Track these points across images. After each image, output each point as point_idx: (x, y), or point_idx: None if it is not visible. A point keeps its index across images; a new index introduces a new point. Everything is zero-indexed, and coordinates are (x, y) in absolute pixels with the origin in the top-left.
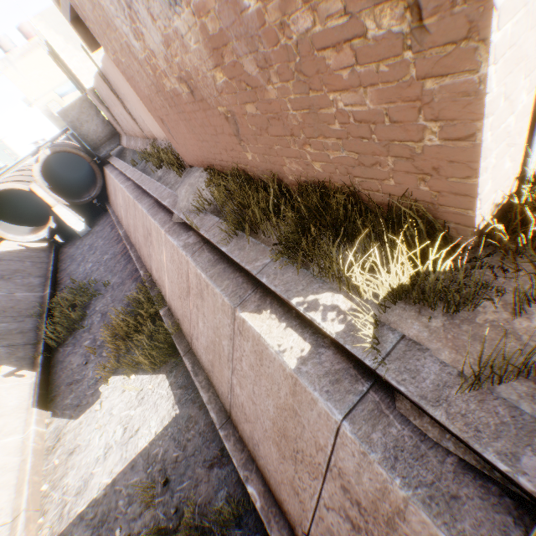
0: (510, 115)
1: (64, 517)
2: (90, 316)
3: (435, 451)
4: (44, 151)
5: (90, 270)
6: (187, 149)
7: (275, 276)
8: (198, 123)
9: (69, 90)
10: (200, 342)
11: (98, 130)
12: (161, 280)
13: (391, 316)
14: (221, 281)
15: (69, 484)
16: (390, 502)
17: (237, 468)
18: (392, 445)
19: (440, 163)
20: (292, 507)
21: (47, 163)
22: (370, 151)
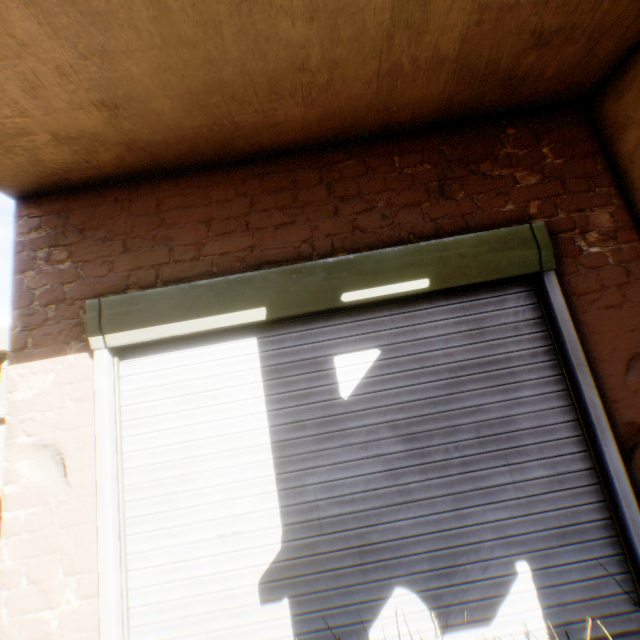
0: (51, 607)
1: None
2: None
3: None
4: None
5: None
6: None
7: None
8: None
9: None
10: None
11: None
12: None
13: None
14: None
15: None
16: None
17: None
18: None
19: None
20: None
21: None
22: None
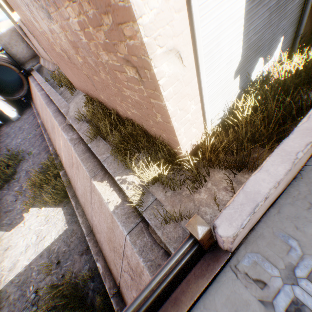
0: (187, 114)
1: (2, 282)
2: (19, 172)
3: (157, 247)
4: None
5: (20, 144)
6: (74, 81)
7: (110, 164)
8: (76, 73)
9: (4, 19)
10: (79, 192)
11: (24, 52)
12: (61, 155)
13: (153, 189)
14: (86, 163)
15: (5, 266)
16: (140, 267)
17: (93, 255)
18: (143, 245)
19: (165, 128)
20: (114, 272)
21: None
22: (144, 115)
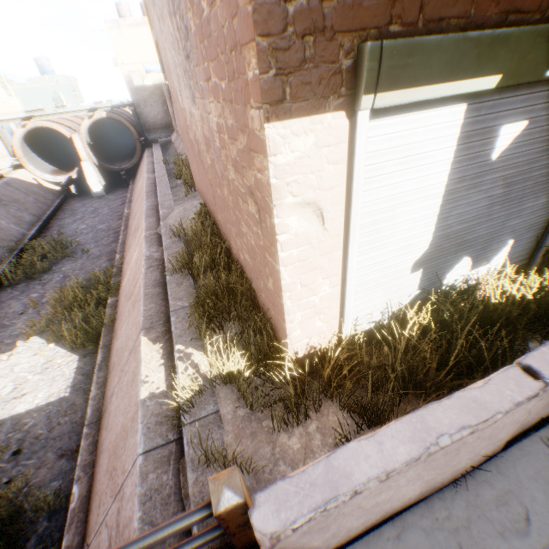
0: (314, 295)
1: None
2: (54, 272)
3: (176, 504)
4: (101, 112)
5: (81, 231)
6: (196, 180)
7: (181, 320)
8: (201, 172)
9: (156, 70)
10: (117, 343)
11: (157, 116)
12: (125, 273)
13: (222, 392)
14: (149, 302)
15: None
16: (130, 529)
17: (77, 466)
18: (156, 486)
19: (275, 302)
20: (93, 518)
21: (100, 121)
22: (256, 268)
